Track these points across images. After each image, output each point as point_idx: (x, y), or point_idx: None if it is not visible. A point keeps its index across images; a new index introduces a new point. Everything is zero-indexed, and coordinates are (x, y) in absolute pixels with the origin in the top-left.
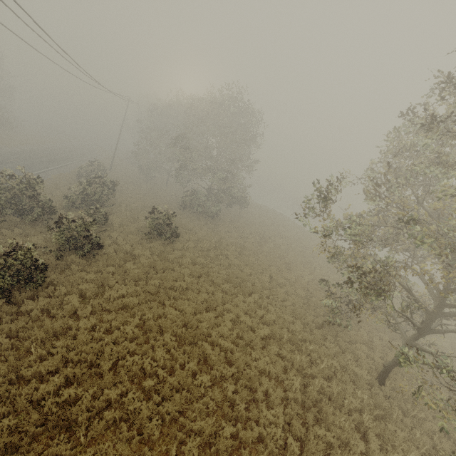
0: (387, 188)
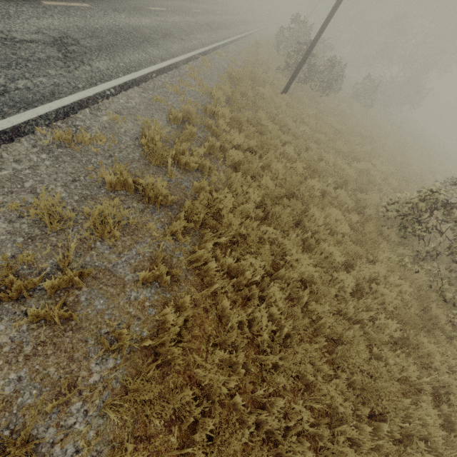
0: None
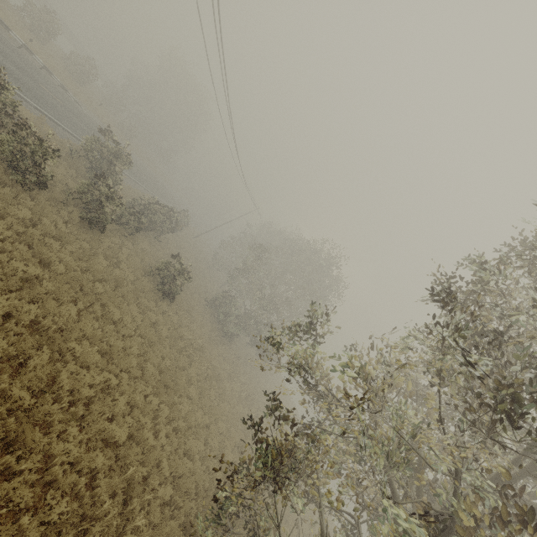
0: (378, 352)
